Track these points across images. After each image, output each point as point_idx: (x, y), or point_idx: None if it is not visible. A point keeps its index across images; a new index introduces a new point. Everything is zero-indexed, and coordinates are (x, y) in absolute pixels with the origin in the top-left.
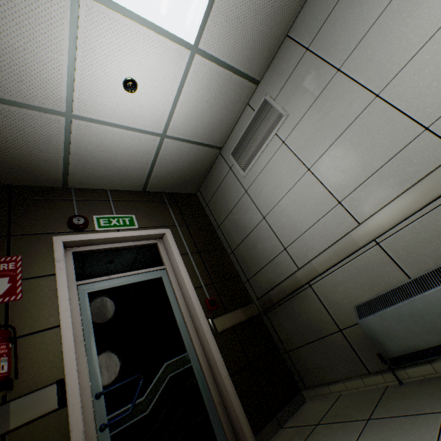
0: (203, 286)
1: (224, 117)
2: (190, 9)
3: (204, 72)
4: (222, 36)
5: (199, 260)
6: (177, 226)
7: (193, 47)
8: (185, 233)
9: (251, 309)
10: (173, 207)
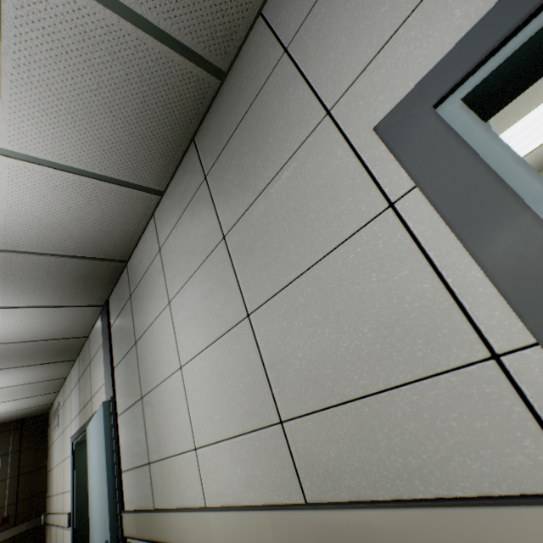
0: (6, 506)
1: (42, 400)
2: None
3: (8, 402)
4: (11, 397)
5: (16, 482)
6: (10, 454)
7: None
8: (15, 459)
9: (37, 520)
10: (17, 434)
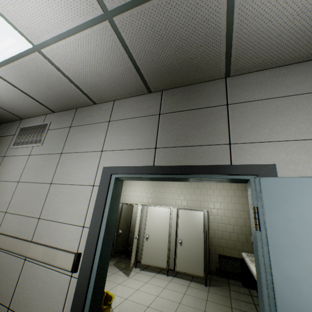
0: None
1: (24, 108)
2: None
3: (1, 83)
4: (18, 79)
5: None
6: None
7: None
8: None
9: None
10: None
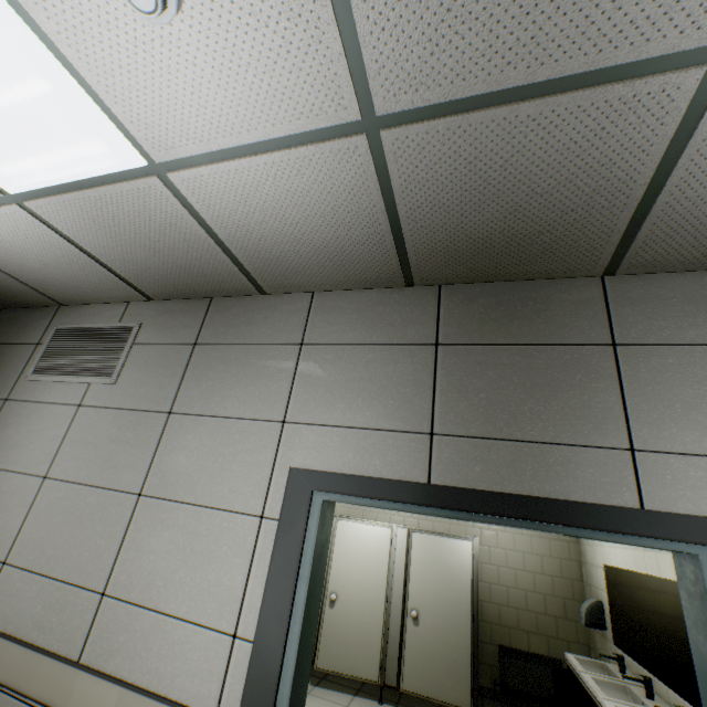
0: None
1: (75, 285)
2: (11, 164)
3: (34, 228)
4: (82, 226)
5: None
6: None
7: (15, 196)
8: None
9: None
10: None
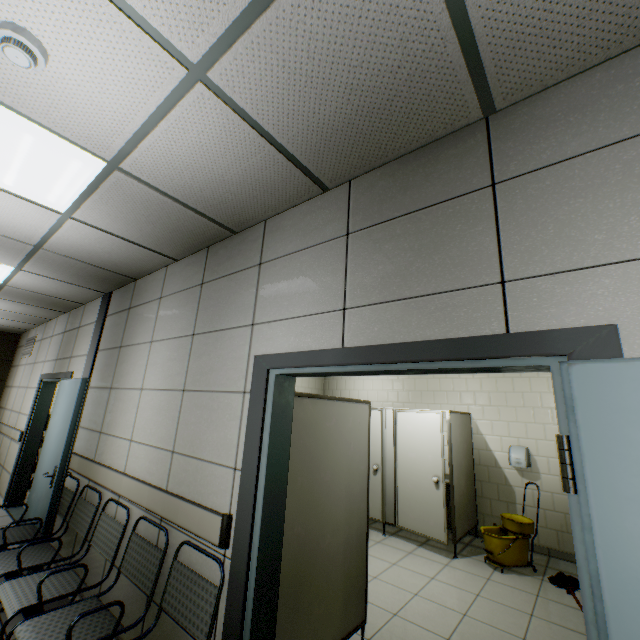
0: None
1: (21, 325)
2: None
3: None
4: None
5: None
6: None
7: None
8: None
9: None
10: None
